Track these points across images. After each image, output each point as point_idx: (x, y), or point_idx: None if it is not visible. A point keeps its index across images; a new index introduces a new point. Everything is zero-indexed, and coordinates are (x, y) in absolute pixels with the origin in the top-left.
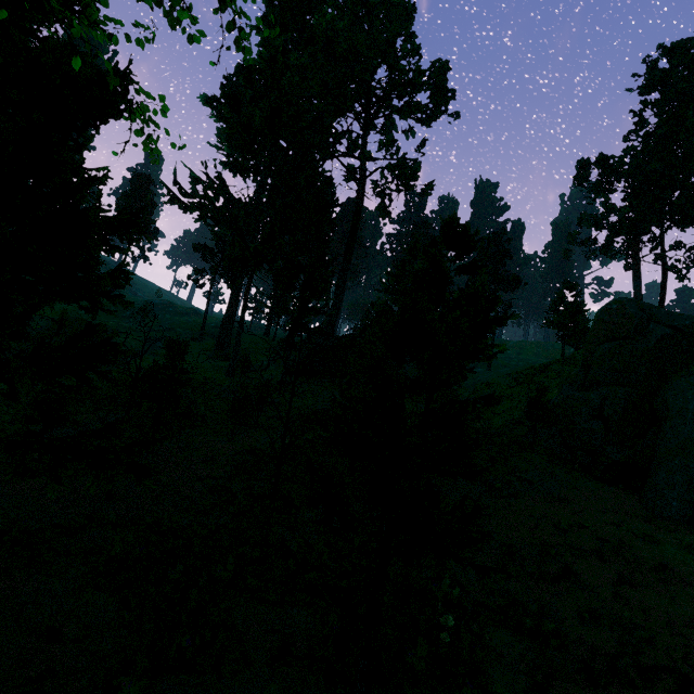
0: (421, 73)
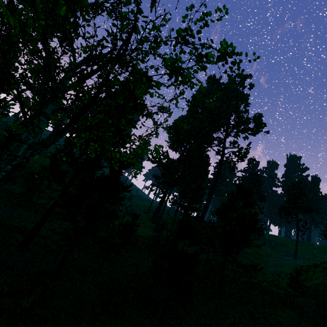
0: (248, 118)
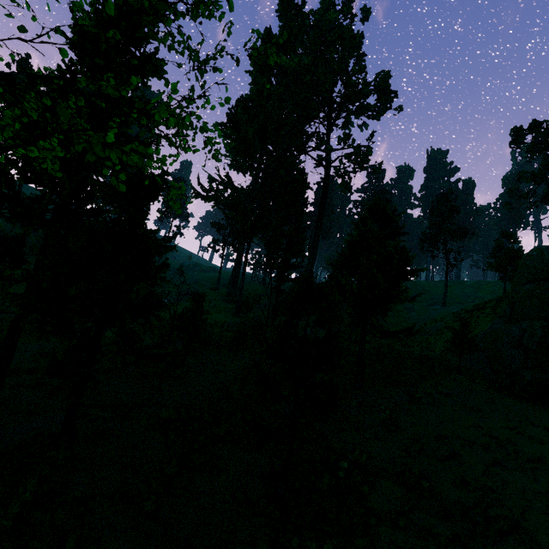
0: (367, 84)
